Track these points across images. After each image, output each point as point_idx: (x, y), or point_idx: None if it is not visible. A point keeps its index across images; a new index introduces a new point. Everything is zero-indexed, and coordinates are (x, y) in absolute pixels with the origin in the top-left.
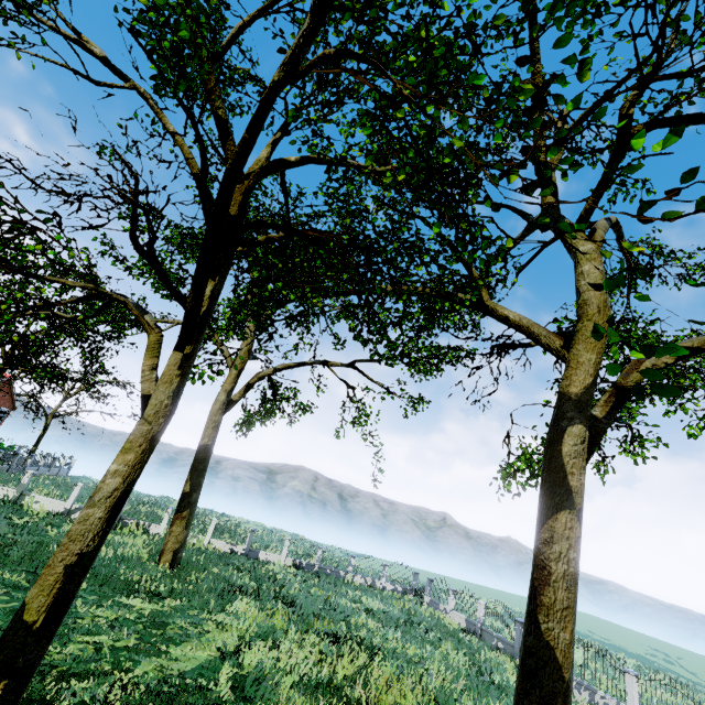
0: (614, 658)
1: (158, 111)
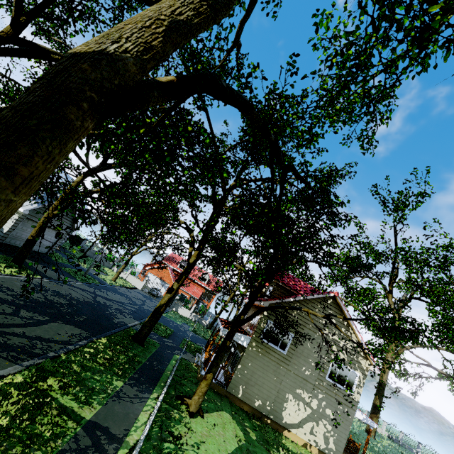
0: None
1: None
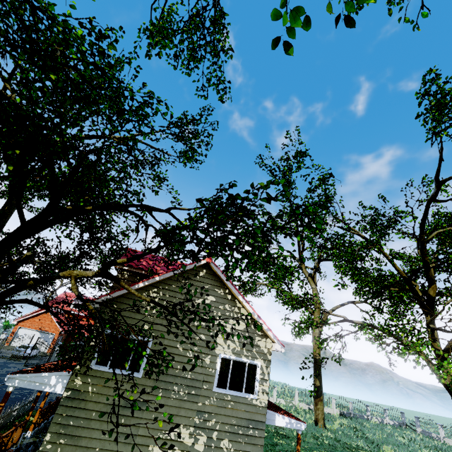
0: None
1: (384, 253)
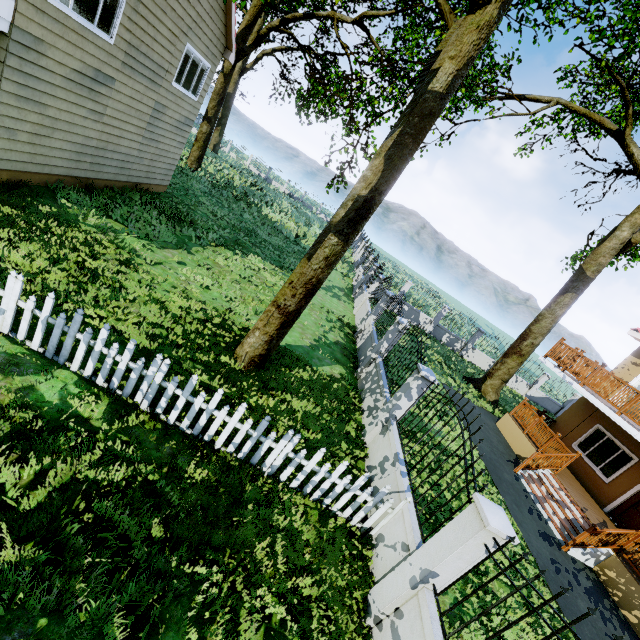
0: (443, 304)
1: None
